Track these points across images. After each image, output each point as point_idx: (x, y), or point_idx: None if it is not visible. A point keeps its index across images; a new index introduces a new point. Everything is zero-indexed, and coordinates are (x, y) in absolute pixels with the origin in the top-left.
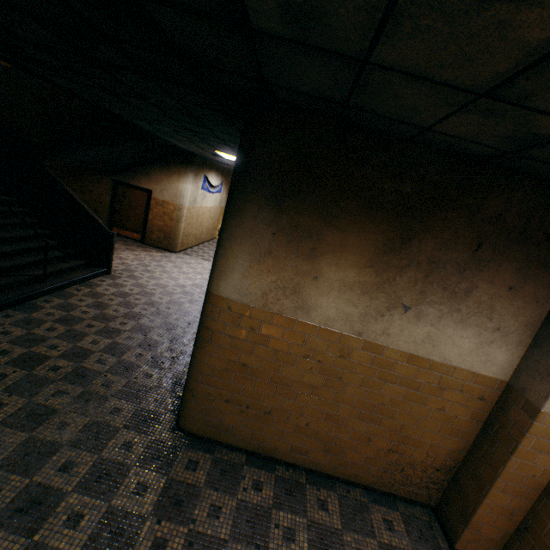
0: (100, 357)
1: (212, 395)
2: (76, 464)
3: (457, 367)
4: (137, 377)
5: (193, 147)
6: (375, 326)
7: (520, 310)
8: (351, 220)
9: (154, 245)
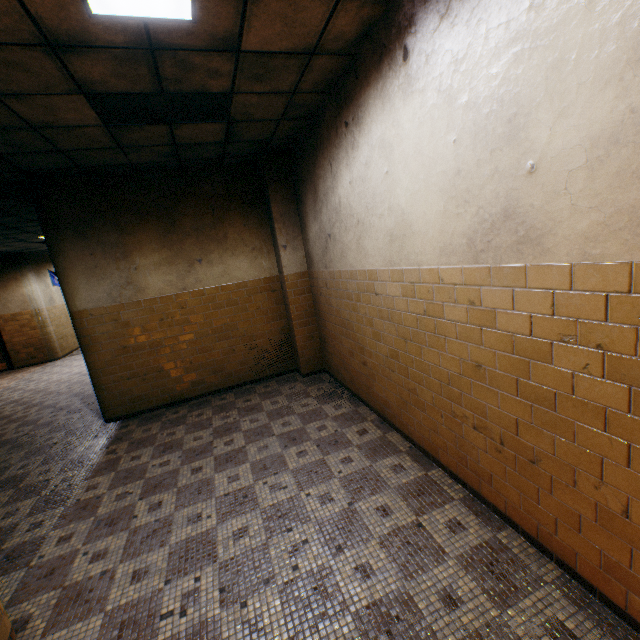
0: (17, 431)
1: (117, 381)
2: (31, 463)
3: (250, 280)
4: (59, 423)
5: (16, 244)
6: (190, 280)
7: (257, 234)
8: (135, 226)
9: (28, 364)
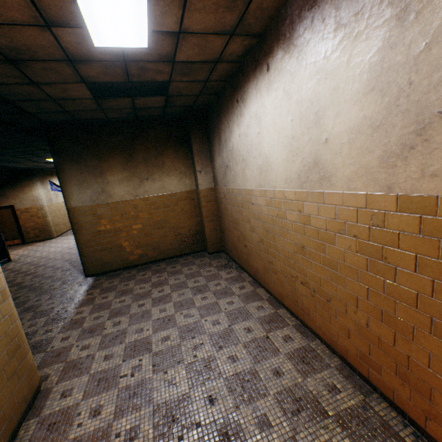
0: (31, 280)
1: (93, 252)
2: (42, 298)
3: (177, 192)
4: (57, 277)
5: (30, 163)
6: (140, 191)
7: (183, 163)
8: (108, 156)
9: (35, 241)
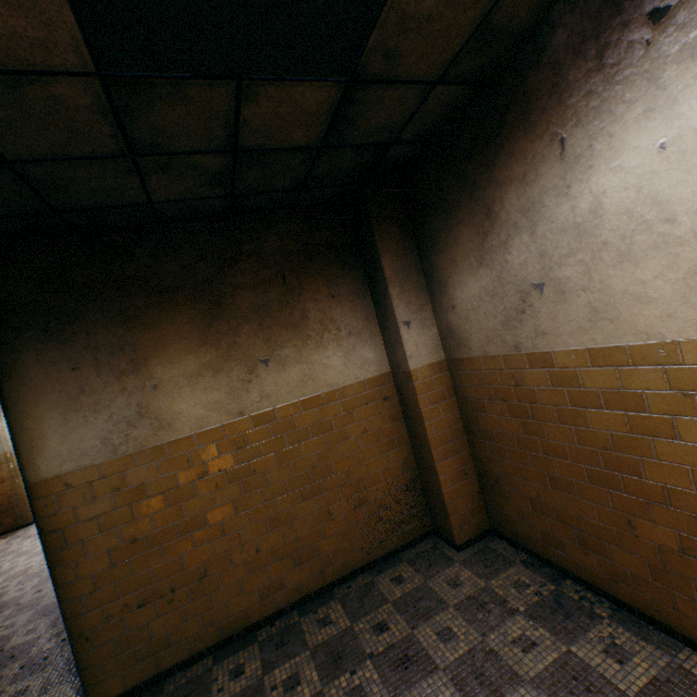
0: None
1: (115, 615)
2: None
3: (347, 385)
4: None
5: None
6: (250, 397)
7: (353, 309)
8: (155, 312)
9: None
